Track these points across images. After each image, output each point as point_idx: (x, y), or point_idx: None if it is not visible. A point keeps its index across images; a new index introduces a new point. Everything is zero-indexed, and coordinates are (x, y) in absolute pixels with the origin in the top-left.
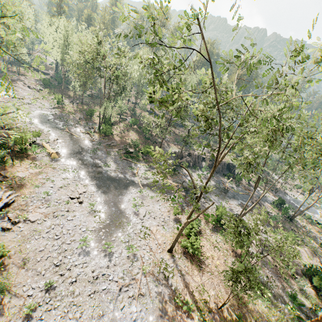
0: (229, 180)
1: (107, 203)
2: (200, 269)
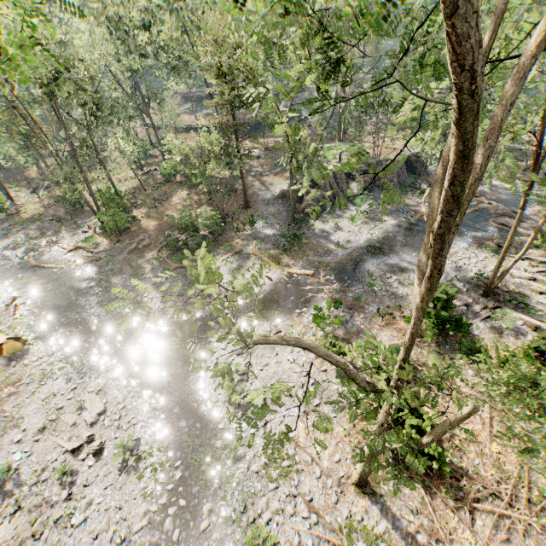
0: (423, 196)
1: (165, 413)
2: (460, 499)
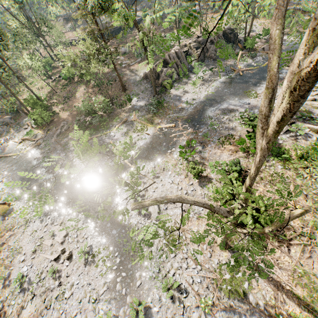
0: (238, 58)
1: (102, 228)
2: (280, 241)
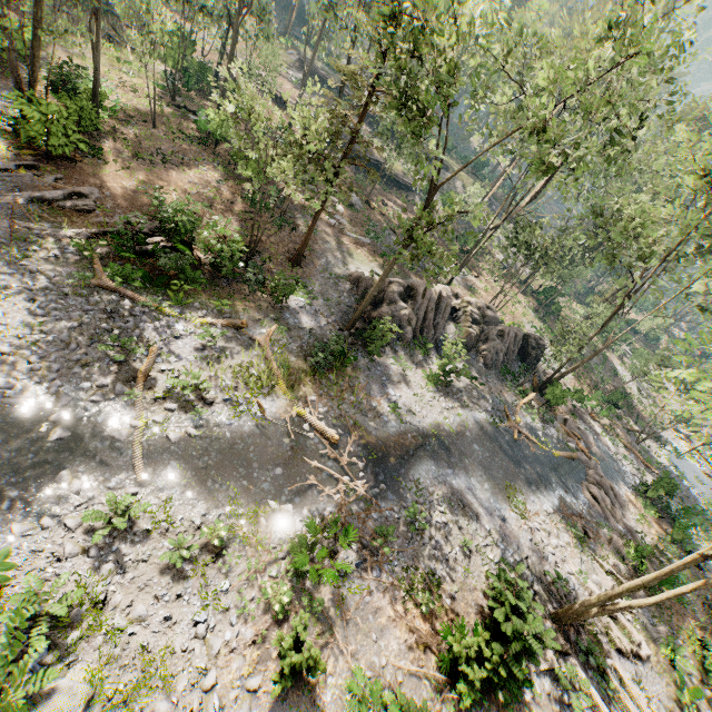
0: (524, 399)
1: None
2: None
